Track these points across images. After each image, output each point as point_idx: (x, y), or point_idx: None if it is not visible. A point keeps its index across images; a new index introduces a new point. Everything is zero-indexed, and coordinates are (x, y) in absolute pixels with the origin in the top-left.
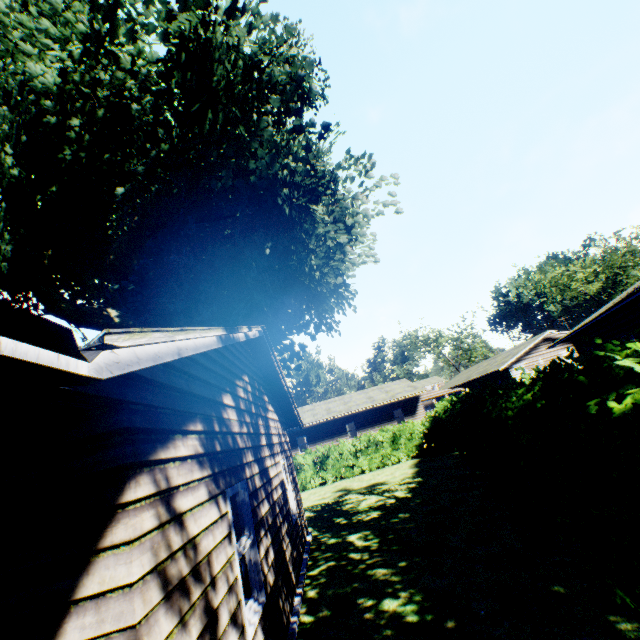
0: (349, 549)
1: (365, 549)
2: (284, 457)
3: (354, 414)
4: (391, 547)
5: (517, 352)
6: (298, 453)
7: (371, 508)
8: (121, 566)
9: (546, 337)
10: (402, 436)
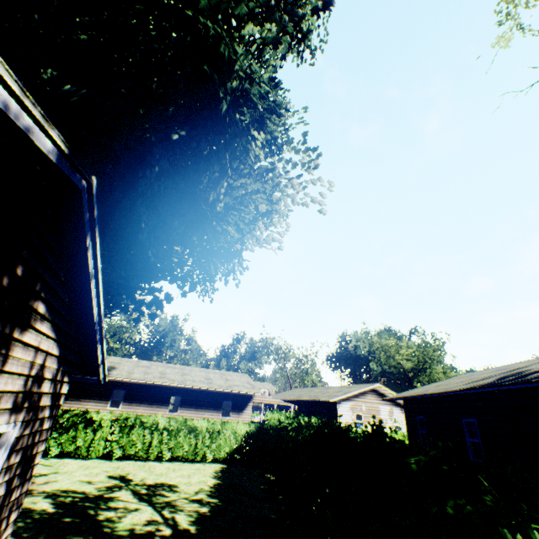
0: None
1: None
2: (20, 420)
3: (186, 388)
4: None
5: (349, 391)
6: (106, 407)
7: (132, 536)
8: None
9: (375, 388)
10: (221, 433)
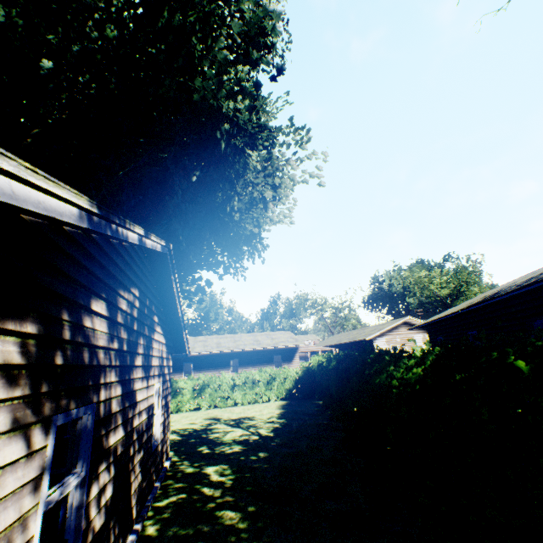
0: (203, 482)
1: (219, 485)
2: (161, 381)
3: (240, 352)
4: (245, 487)
5: (382, 328)
6: (182, 377)
7: (235, 441)
8: None
9: (406, 321)
10: (277, 379)
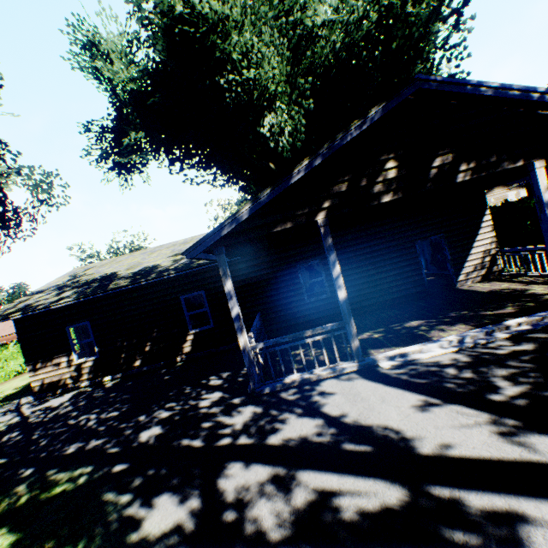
0: None
1: None
2: None
3: None
4: None
5: None
6: None
7: None
8: (488, 217)
9: None
10: None
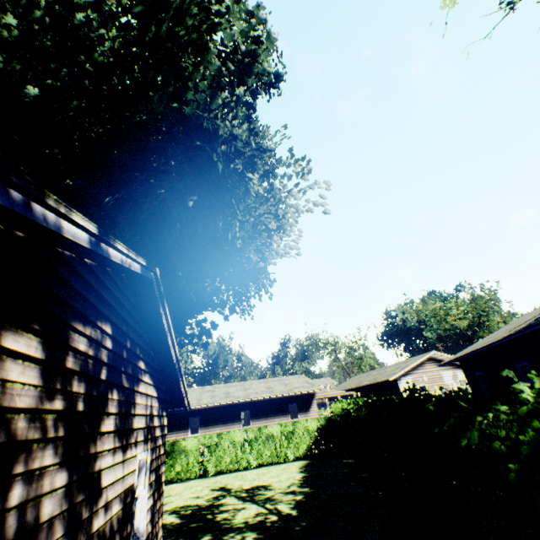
0: None
1: None
2: (149, 448)
3: (251, 402)
4: None
5: (406, 366)
6: (188, 435)
7: (248, 525)
8: None
9: (431, 356)
10: (294, 433)
